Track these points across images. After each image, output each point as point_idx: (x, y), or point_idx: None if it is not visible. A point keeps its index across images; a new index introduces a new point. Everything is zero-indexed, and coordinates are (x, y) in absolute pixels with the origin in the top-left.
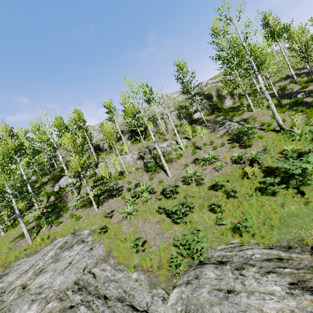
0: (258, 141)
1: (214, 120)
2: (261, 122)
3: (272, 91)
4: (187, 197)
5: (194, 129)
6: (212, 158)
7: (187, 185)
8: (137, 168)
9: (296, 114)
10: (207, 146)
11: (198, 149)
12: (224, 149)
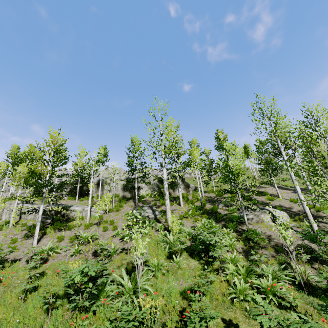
0: (142, 236)
1: (149, 202)
2: (165, 218)
3: (214, 195)
4: (0, 279)
5: (121, 204)
6: (85, 239)
7: (26, 263)
8: (25, 224)
9: (199, 221)
10: (107, 225)
11: (97, 225)
12: (111, 234)
